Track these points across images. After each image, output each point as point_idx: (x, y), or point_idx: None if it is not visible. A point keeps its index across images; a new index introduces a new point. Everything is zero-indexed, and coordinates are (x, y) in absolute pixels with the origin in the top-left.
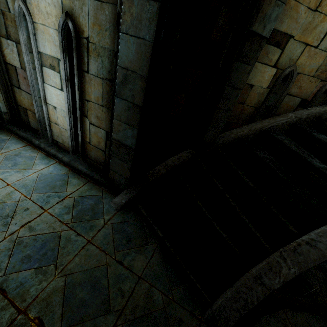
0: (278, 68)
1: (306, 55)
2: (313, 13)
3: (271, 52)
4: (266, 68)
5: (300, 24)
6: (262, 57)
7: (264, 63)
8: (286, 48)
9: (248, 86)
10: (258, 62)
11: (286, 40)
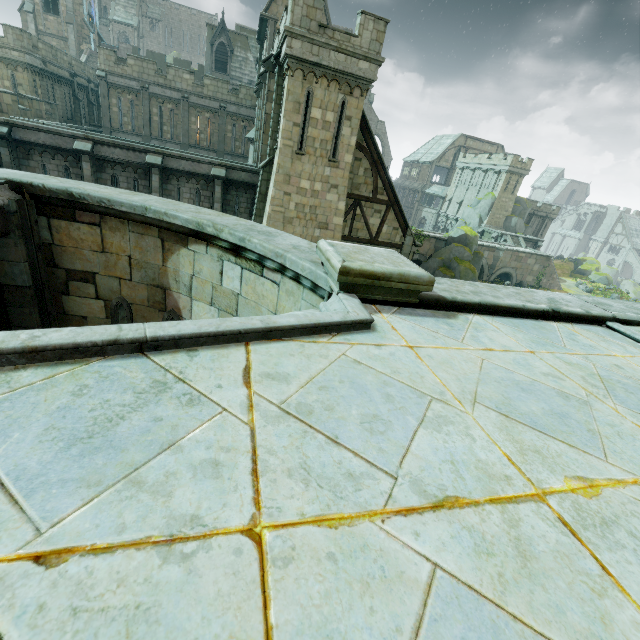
0: (105, 299)
1: (127, 287)
2: (104, 254)
3: (83, 287)
4: (89, 300)
5: (96, 263)
6: (76, 292)
7: (83, 296)
8: (98, 282)
9: (80, 318)
10: (74, 296)
11: (92, 276)
